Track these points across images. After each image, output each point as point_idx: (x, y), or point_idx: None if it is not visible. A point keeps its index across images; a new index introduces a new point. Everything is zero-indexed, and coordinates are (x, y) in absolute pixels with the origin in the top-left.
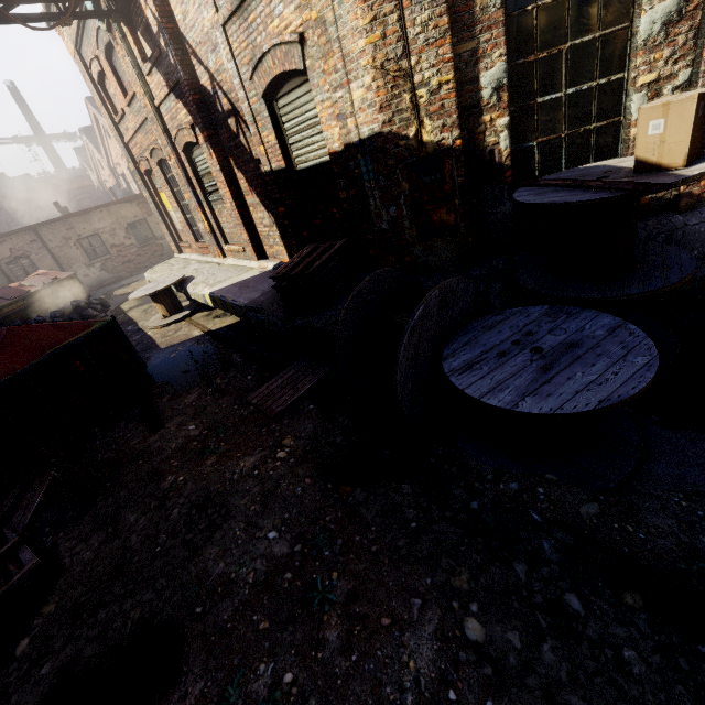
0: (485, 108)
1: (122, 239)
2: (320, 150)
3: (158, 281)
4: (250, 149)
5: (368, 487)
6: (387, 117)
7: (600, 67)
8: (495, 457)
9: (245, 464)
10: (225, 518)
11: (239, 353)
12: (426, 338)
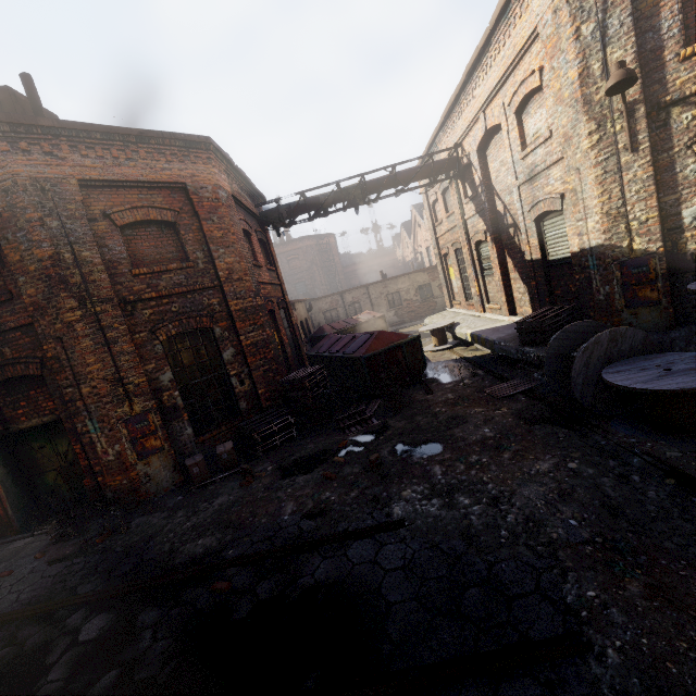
0: (686, 229)
1: (412, 296)
2: (565, 250)
3: (436, 323)
4: (520, 246)
5: (543, 425)
6: (607, 236)
7: None
8: (631, 431)
9: (477, 409)
10: (464, 422)
11: (482, 369)
12: (597, 356)
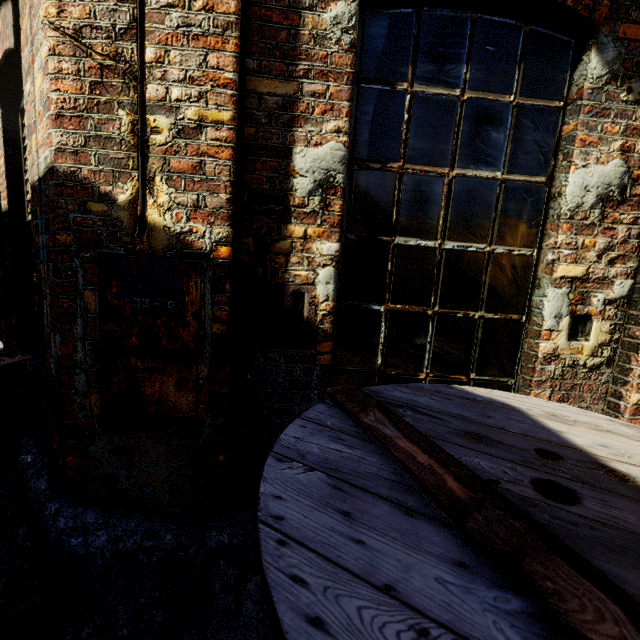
0: (296, 210)
1: None
2: None
3: None
4: None
5: None
6: (71, 140)
7: (500, 226)
8: None
9: None
10: None
11: None
12: None
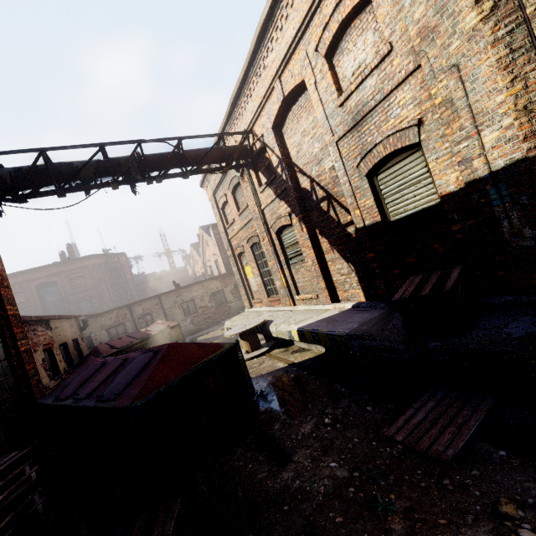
0: None
1: (207, 303)
2: (422, 199)
3: (244, 323)
4: (338, 218)
5: None
6: (532, 144)
7: None
8: None
9: None
10: None
11: (340, 382)
12: None
